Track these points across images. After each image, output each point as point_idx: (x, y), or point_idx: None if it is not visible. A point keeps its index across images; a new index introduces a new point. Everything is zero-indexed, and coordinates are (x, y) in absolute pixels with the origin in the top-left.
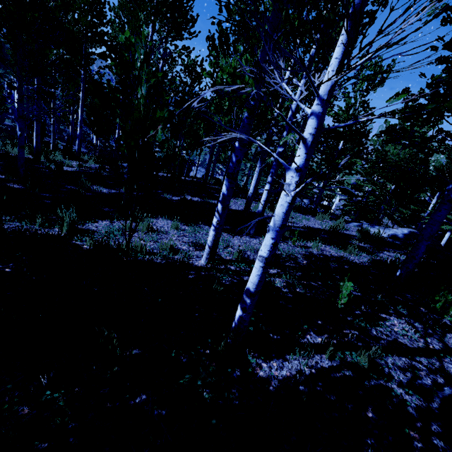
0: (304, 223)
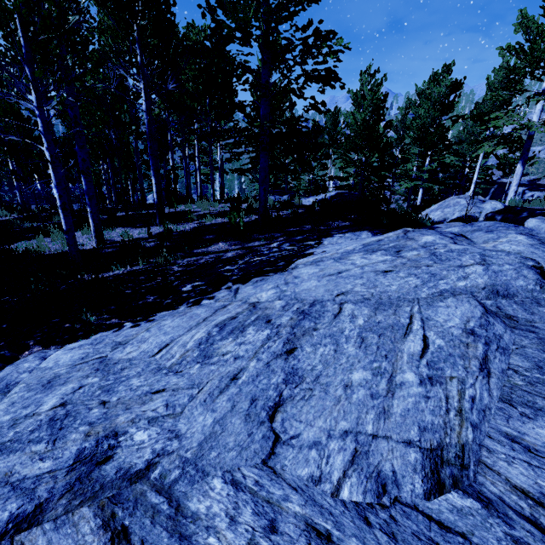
0: (227, 209)
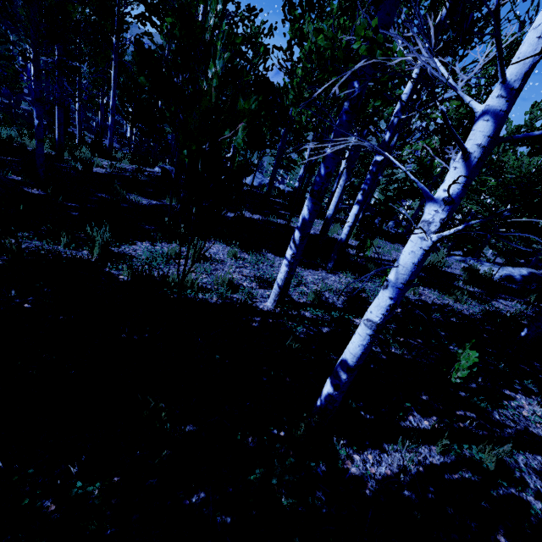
0: (393, 255)
